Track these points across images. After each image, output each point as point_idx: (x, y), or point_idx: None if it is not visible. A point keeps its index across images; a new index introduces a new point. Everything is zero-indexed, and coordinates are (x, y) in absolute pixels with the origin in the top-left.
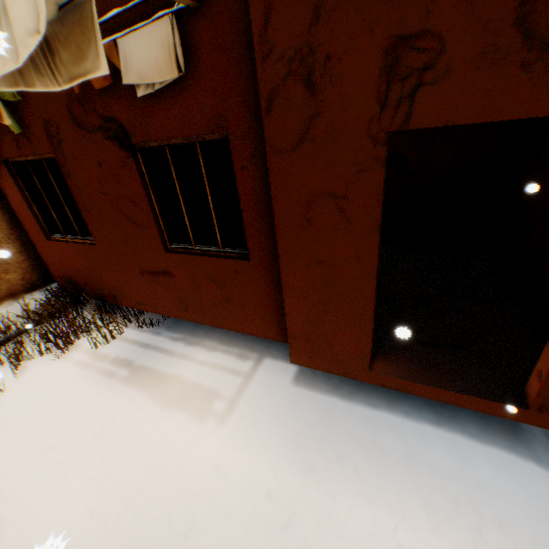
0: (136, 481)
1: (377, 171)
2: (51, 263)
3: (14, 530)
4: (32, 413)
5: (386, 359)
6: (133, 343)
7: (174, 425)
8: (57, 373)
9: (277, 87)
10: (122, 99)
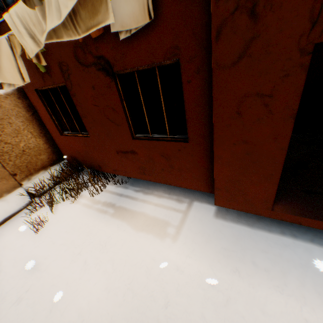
0: (130, 274)
1: (300, 74)
2: (63, 149)
3: (67, 298)
4: (64, 233)
5: (281, 203)
6: (113, 193)
7: (146, 241)
8: (74, 211)
9: (226, 20)
10: (108, 43)
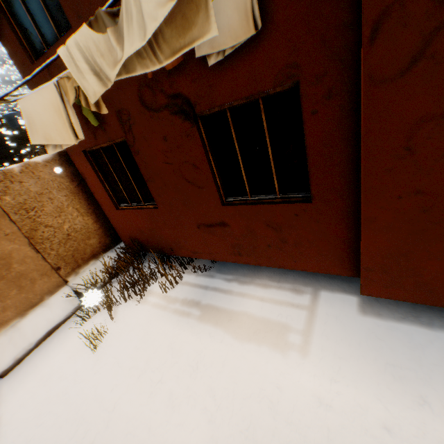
0: (245, 412)
1: None
2: (119, 228)
3: None
4: (133, 349)
5: None
6: (194, 286)
7: (259, 357)
8: (142, 315)
9: (388, 9)
10: (188, 75)
